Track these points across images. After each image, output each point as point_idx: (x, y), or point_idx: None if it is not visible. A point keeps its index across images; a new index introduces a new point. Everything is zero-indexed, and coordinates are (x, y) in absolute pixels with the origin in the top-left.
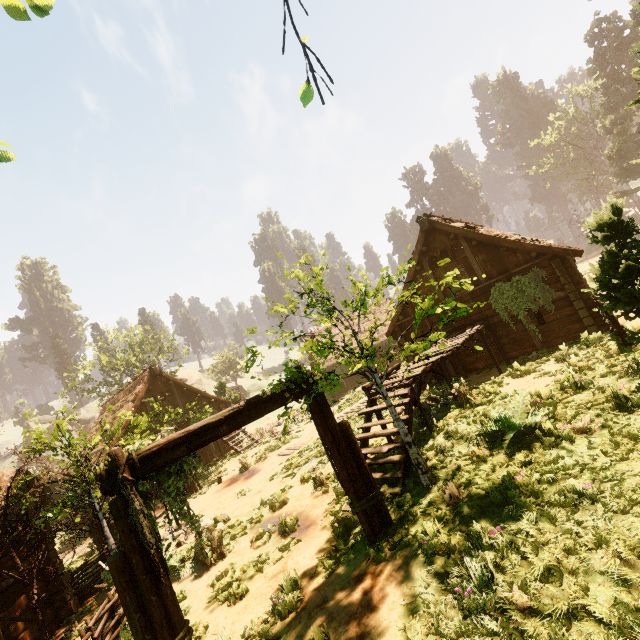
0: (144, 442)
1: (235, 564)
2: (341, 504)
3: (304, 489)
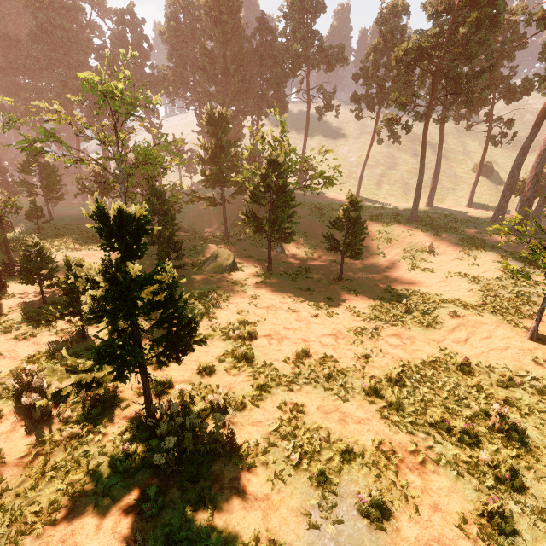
0: None
1: None
2: None
3: None
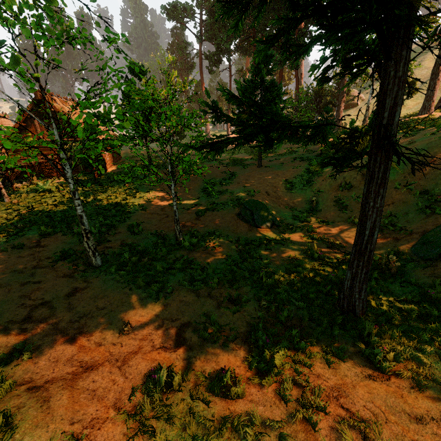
0: None
1: None
2: None
3: None
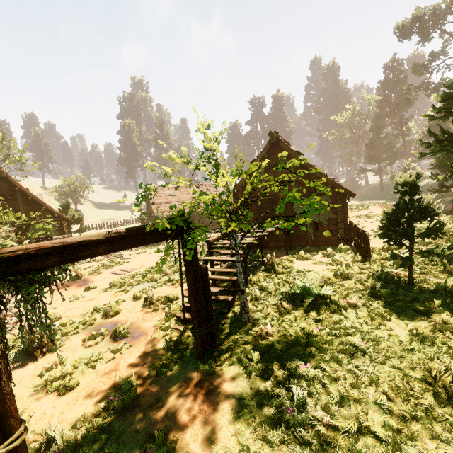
0: (6, 242)
1: (66, 359)
2: (170, 322)
3: (136, 305)
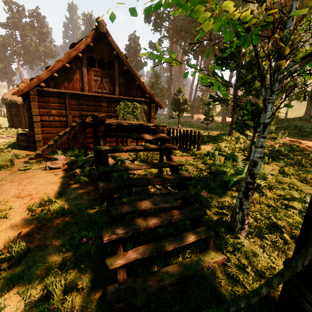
0: None
1: None
2: None
3: None
